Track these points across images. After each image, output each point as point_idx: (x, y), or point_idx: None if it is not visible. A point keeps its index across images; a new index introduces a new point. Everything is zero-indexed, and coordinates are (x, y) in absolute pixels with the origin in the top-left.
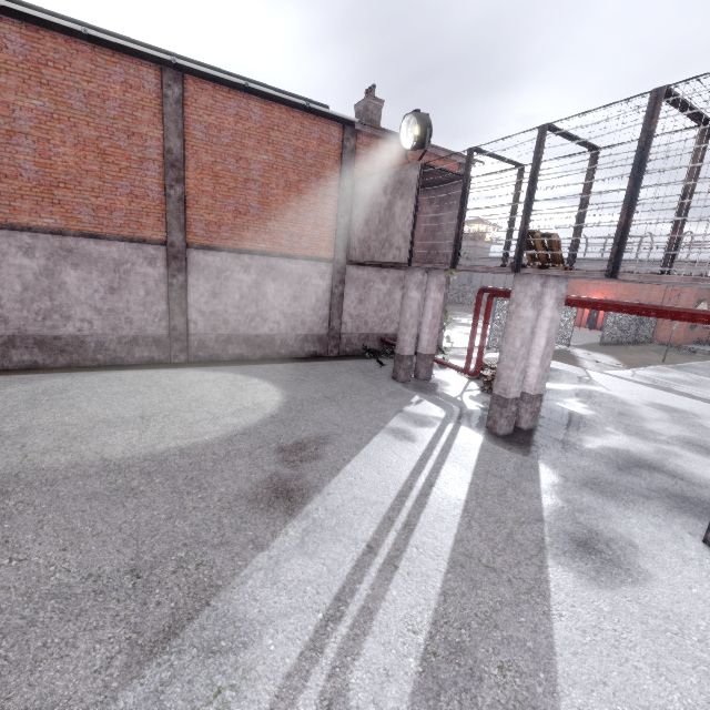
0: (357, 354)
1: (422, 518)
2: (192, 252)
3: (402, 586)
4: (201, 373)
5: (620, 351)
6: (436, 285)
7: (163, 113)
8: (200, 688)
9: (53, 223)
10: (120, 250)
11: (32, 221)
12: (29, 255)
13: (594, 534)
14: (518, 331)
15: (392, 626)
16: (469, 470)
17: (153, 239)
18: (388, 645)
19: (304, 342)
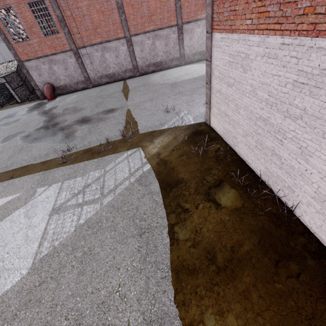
0: None
1: None
2: (183, 25)
3: None
4: (190, 65)
5: None
6: None
7: None
8: None
9: (152, 28)
10: (166, 31)
11: (148, 29)
12: (149, 40)
13: None
14: None
15: None
16: None
17: (174, 24)
18: None
19: None
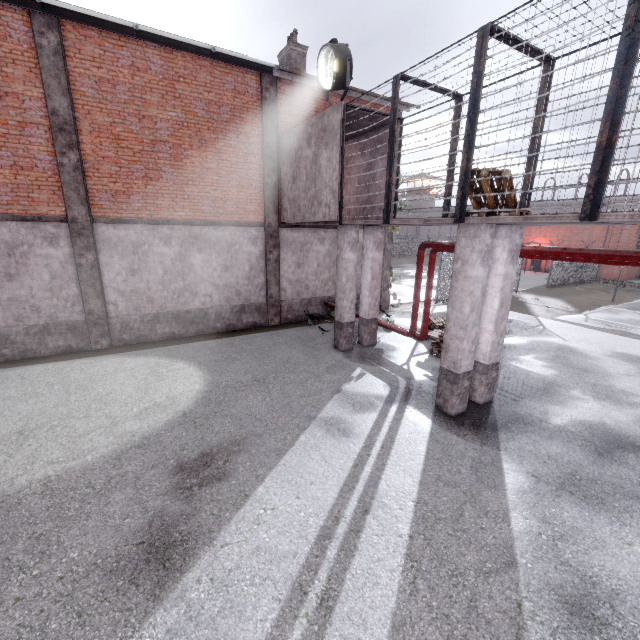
0: (301, 320)
1: (347, 581)
2: (100, 227)
3: None
4: (121, 360)
5: (568, 292)
6: (373, 243)
7: (40, 67)
8: None
9: None
10: (11, 231)
11: None
12: None
13: (589, 584)
14: (466, 294)
15: None
16: (415, 478)
17: (51, 215)
18: None
19: (241, 313)
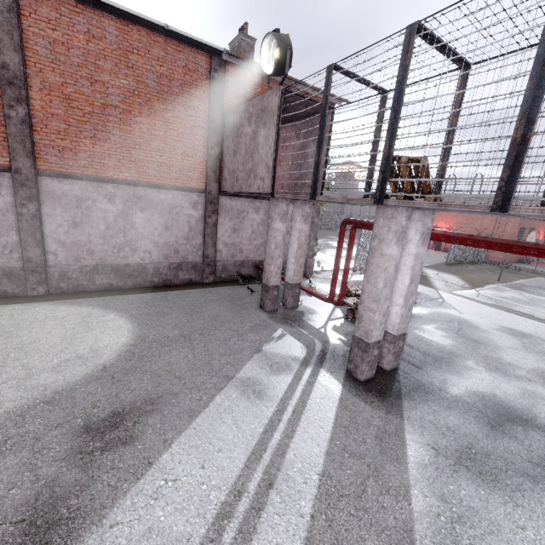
0: (233, 280)
1: None
2: (44, 179)
3: None
4: (54, 308)
5: (462, 270)
6: (301, 216)
7: None
8: None
9: None
10: None
11: None
12: None
13: None
14: (381, 270)
15: None
16: (322, 448)
17: None
18: None
19: (178, 270)
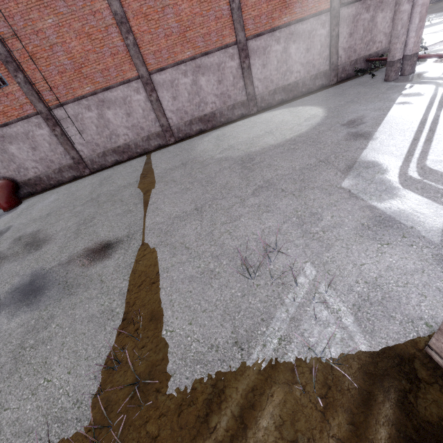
0: (349, 77)
1: (438, 127)
2: (249, 42)
3: (437, 144)
4: (270, 113)
5: None
6: None
7: None
8: (371, 173)
9: (190, 54)
10: (218, 57)
11: (182, 57)
12: (186, 76)
13: None
14: None
15: (438, 153)
16: None
17: (230, 43)
18: (438, 156)
19: (315, 79)
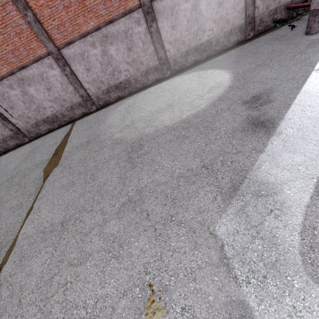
0: (267, 29)
1: None
2: (154, 4)
3: None
4: (180, 77)
5: None
6: None
7: None
8: (261, 209)
9: (94, 24)
10: (123, 23)
11: (87, 28)
12: (94, 47)
13: None
14: None
15: None
16: None
17: (134, 6)
18: None
19: (229, 36)
